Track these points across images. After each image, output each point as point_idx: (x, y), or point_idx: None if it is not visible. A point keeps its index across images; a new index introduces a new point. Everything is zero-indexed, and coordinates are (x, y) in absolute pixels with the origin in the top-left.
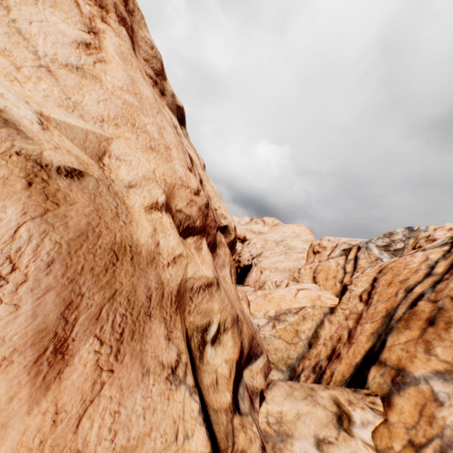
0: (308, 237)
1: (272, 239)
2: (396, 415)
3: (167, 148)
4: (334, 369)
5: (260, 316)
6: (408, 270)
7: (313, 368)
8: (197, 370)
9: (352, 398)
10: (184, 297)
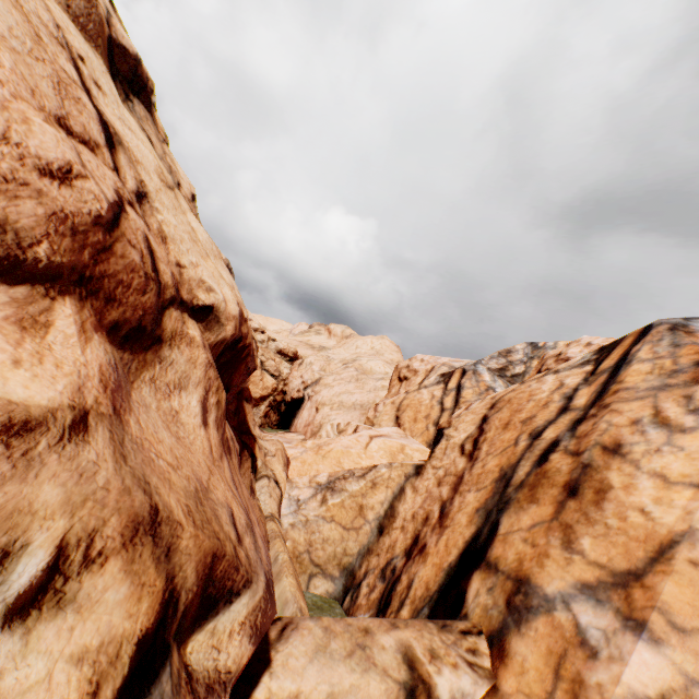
0: (393, 356)
1: (338, 358)
2: (513, 676)
3: None
4: (414, 574)
5: (303, 483)
6: (534, 402)
7: (383, 571)
8: None
9: (437, 644)
10: None
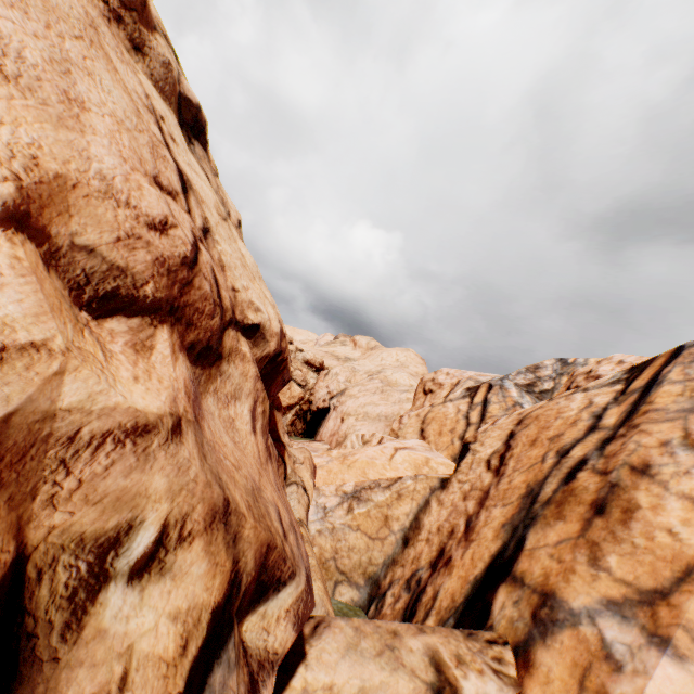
0: (418, 369)
1: (364, 369)
2: (538, 686)
3: (71, 101)
4: (440, 585)
5: (329, 491)
6: (561, 420)
7: (408, 582)
8: (29, 674)
9: (463, 650)
10: (30, 460)
